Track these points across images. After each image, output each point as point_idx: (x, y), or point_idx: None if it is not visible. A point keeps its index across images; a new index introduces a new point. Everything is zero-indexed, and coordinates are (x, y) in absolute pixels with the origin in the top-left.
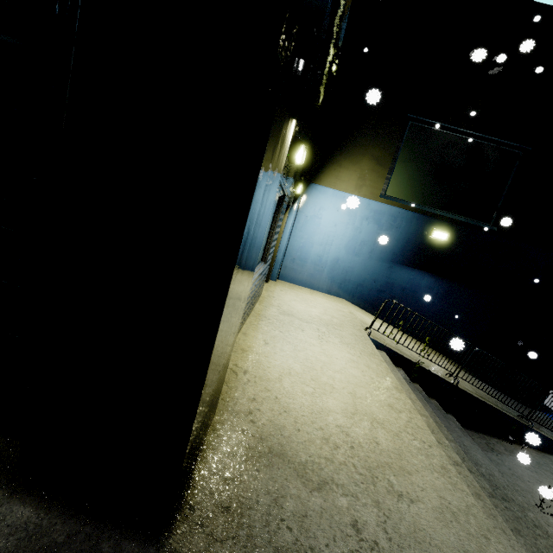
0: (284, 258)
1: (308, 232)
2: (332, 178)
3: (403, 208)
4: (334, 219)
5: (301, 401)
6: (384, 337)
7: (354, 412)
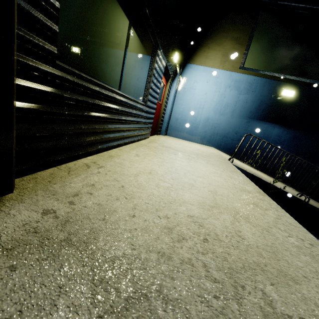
0: (170, 120)
1: (186, 100)
2: (202, 58)
3: (258, 76)
4: (205, 89)
5: (152, 191)
6: (243, 167)
7: (213, 205)
